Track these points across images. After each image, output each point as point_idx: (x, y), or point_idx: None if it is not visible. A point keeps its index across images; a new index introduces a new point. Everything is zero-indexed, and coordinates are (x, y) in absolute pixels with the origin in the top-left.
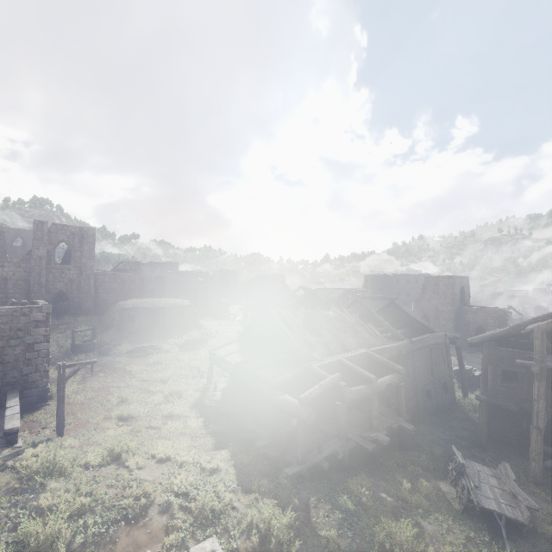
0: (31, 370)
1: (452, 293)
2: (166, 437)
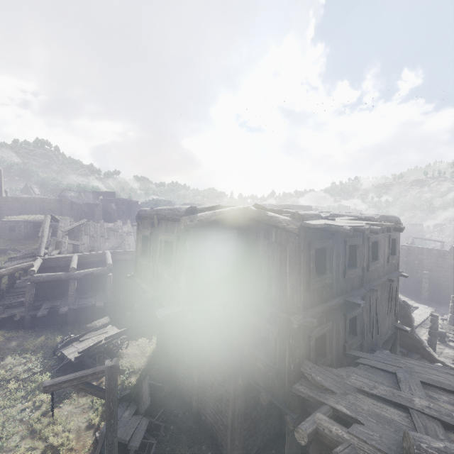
0: None
1: None
2: None
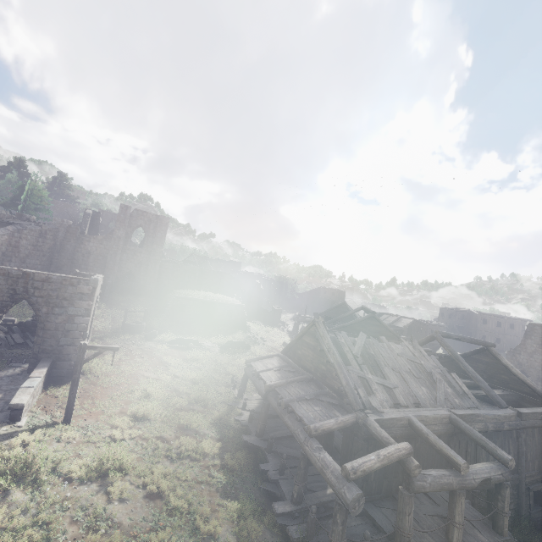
0: (67, 342)
1: None
2: (171, 457)
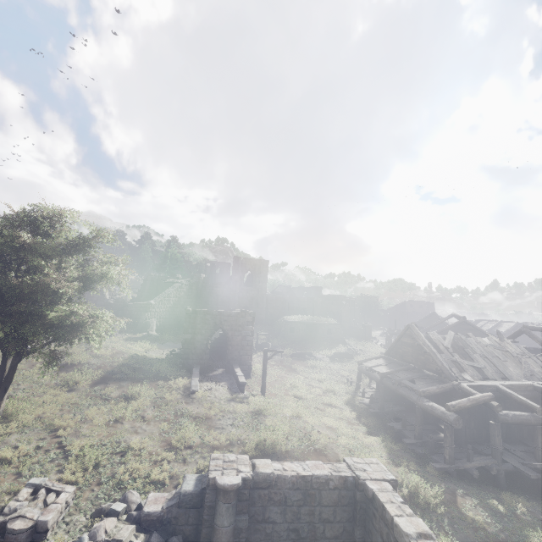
0: (244, 353)
1: None
2: (328, 417)
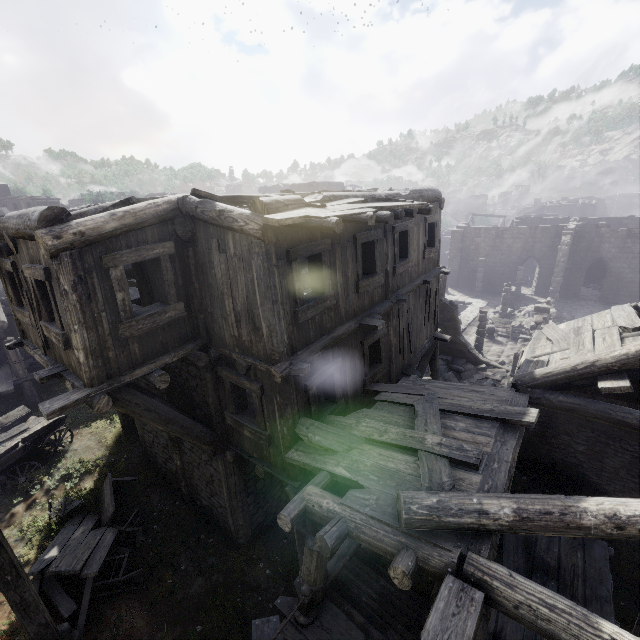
0: None
1: None
2: None
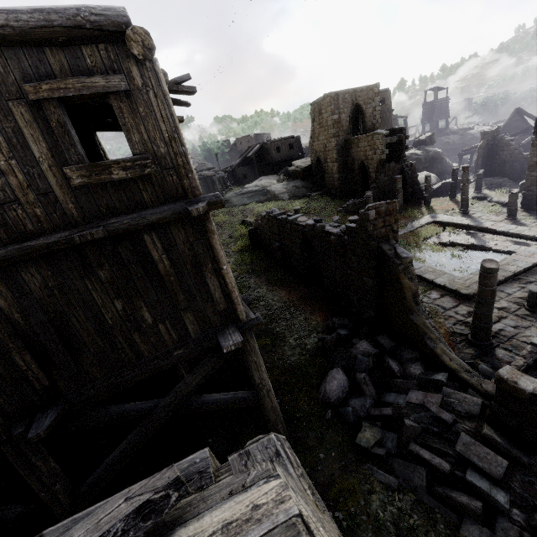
0: None
1: (331, 121)
2: None
